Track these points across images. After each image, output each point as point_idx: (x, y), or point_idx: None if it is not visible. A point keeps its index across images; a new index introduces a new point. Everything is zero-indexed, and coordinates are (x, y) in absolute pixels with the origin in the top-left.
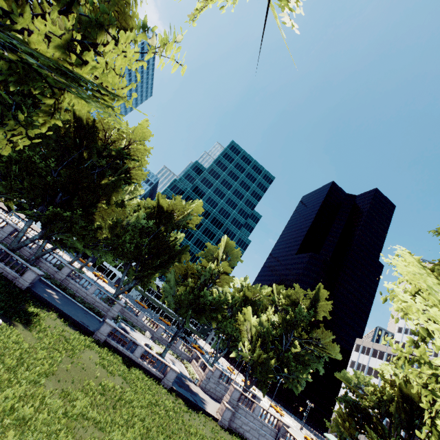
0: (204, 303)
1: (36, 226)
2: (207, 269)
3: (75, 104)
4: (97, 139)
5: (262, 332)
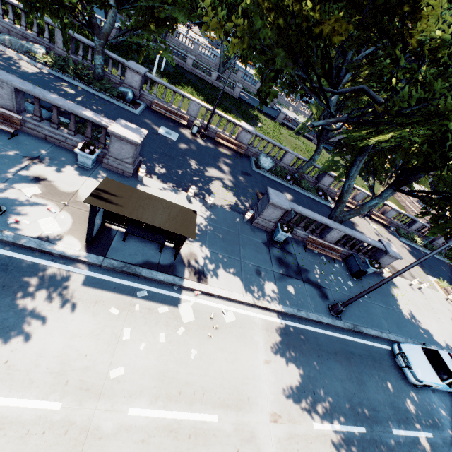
0: None
1: (197, 31)
2: None
3: None
4: None
5: None
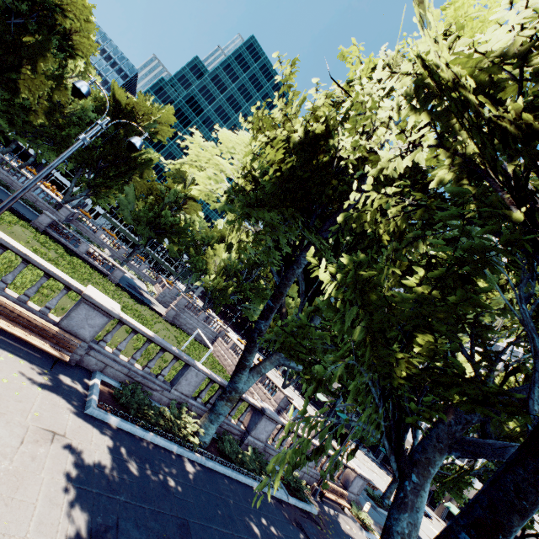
0: (165, 224)
1: None
2: (173, 191)
3: None
4: None
5: (229, 267)
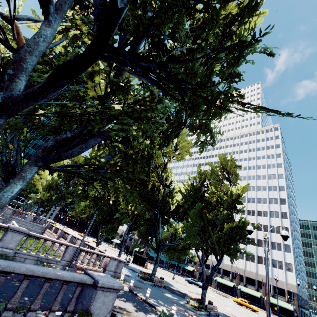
0: None
1: None
2: None
3: None
4: None
5: (53, 183)
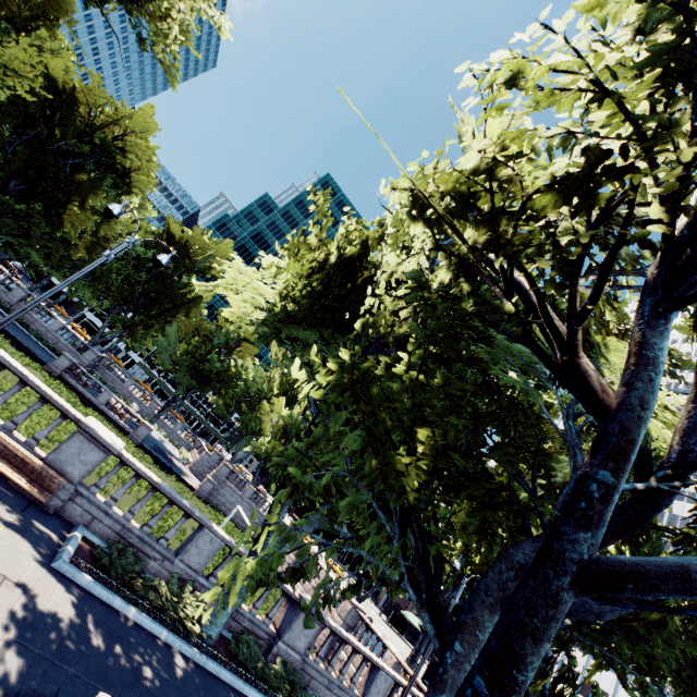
0: (211, 370)
1: None
2: (224, 331)
3: (47, 58)
4: (77, 115)
5: (290, 426)
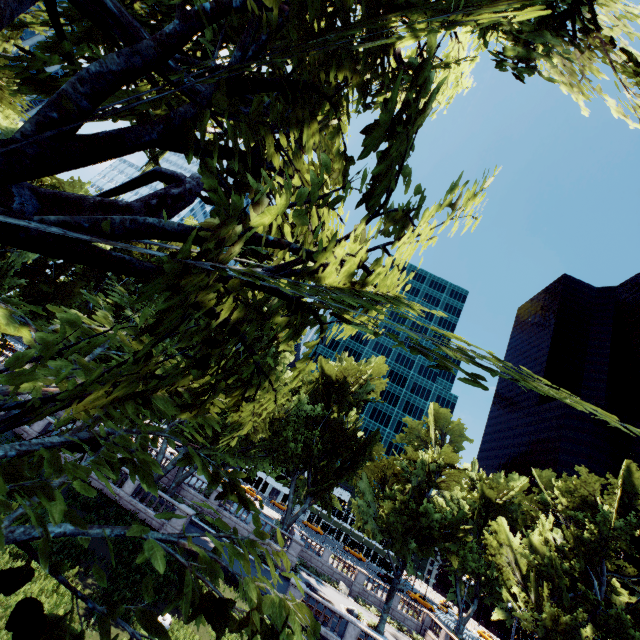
0: (429, 526)
1: None
2: (418, 465)
3: None
4: None
5: (543, 567)
